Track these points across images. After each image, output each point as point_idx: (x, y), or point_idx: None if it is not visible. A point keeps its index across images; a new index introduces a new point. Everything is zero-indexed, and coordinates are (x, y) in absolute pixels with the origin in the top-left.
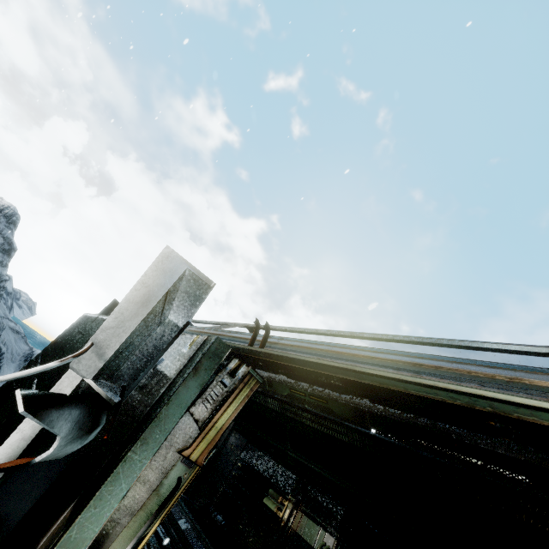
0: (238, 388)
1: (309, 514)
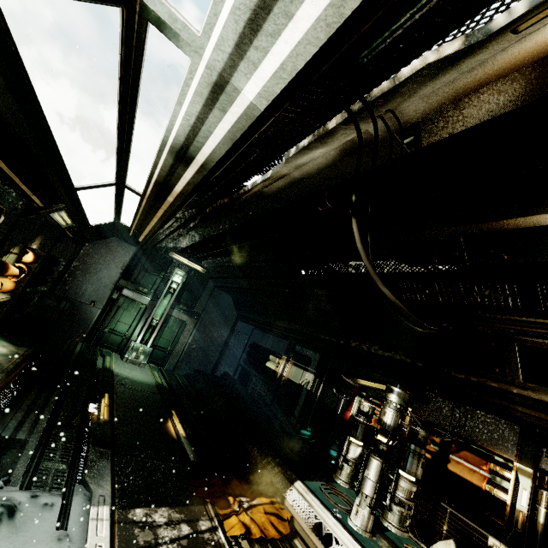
0: None
1: (296, 364)
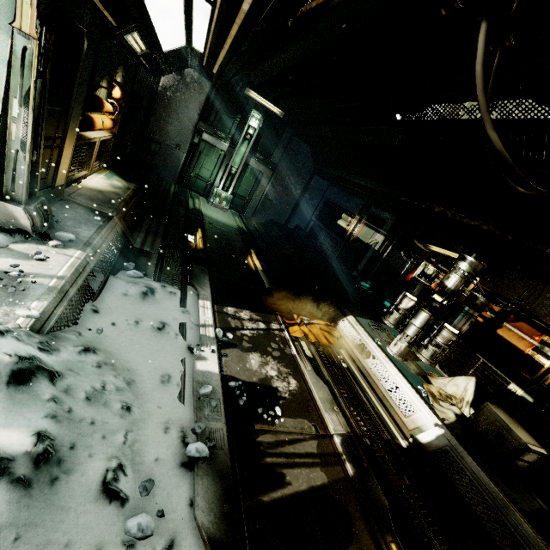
0: None
1: (368, 225)
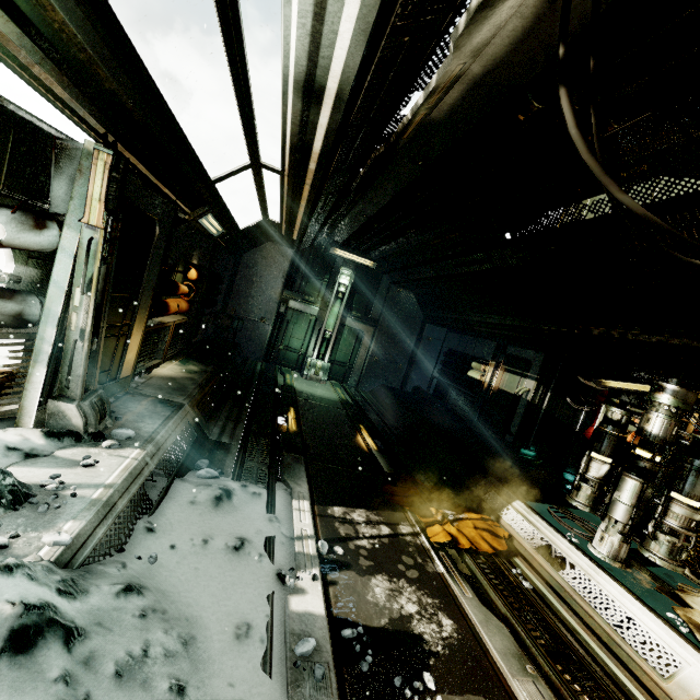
0: (93, 165)
1: (509, 370)
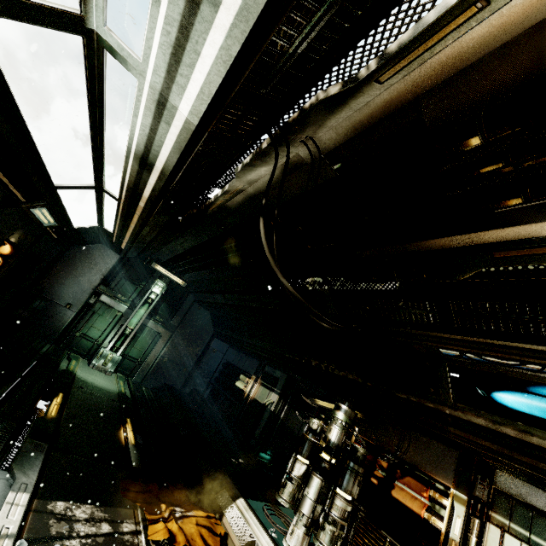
0: None
1: (264, 384)
